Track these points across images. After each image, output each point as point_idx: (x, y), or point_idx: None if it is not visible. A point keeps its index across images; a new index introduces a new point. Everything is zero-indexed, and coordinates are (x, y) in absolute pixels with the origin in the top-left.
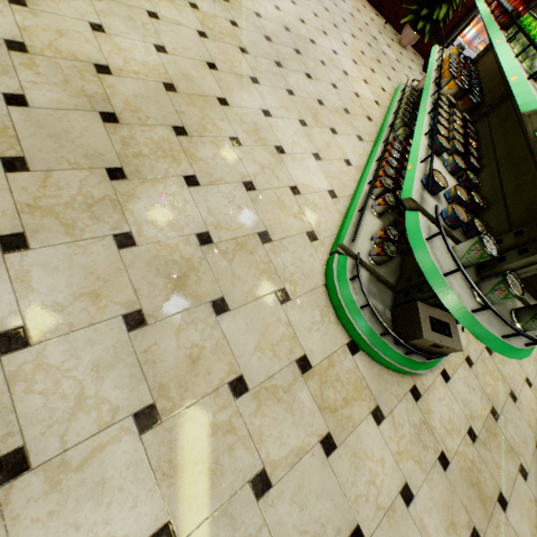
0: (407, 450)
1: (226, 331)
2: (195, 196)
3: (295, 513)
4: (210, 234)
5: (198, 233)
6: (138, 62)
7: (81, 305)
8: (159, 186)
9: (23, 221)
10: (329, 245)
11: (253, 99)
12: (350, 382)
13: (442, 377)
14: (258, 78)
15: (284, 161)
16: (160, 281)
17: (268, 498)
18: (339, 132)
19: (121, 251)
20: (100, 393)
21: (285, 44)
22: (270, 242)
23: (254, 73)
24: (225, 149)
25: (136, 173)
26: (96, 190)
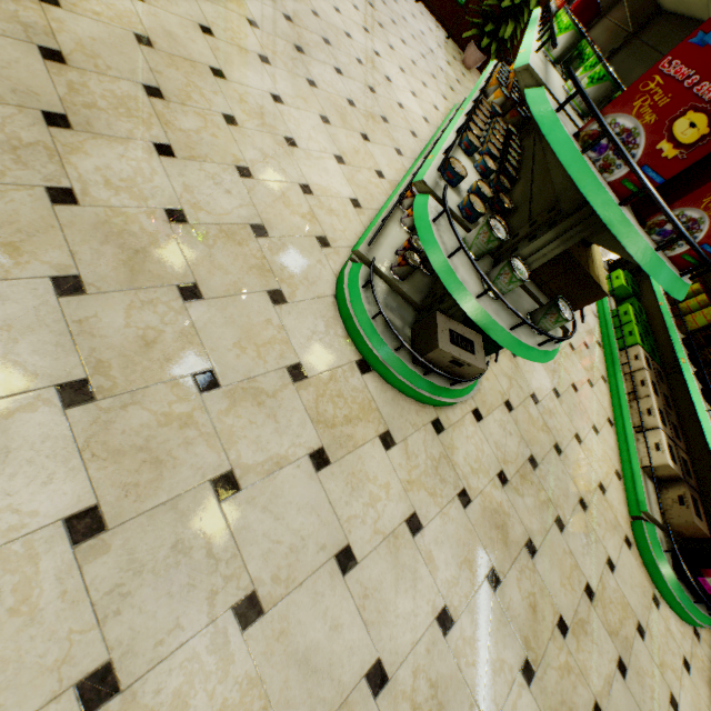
0: (420, 481)
1: (196, 319)
2: (169, 168)
3: (269, 522)
4: (184, 213)
5: (168, 209)
6: (101, 2)
7: None
8: (117, 147)
9: None
10: (345, 256)
11: (261, 79)
12: (356, 401)
13: (474, 415)
14: (270, 58)
15: (296, 155)
16: (109, 250)
17: (235, 502)
18: (372, 140)
19: (56, 207)
20: (11, 355)
21: (311, 30)
22: (267, 238)
23: (265, 51)
24: (215, 126)
25: (86, 125)
26: (26, 132)
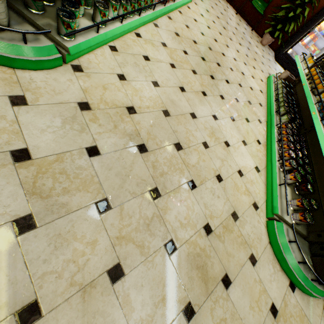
0: None
1: (233, 300)
2: (196, 196)
3: None
4: (209, 224)
5: (204, 226)
6: (147, 98)
7: (160, 311)
8: (177, 195)
9: (116, 252)
10: (264, 210)
11: (206, 108)
12: (296, 314)
13: None
14: (205, 91)
15: (231, 152)
16: (194, 273)
17: None
18: (249, 119)
19: (170, 256)
20: None
21: (212, 61)
22: (238, 219)
23: (202, 88)
24: (202, 153)
25: (164, 189)
26: (148, 210)
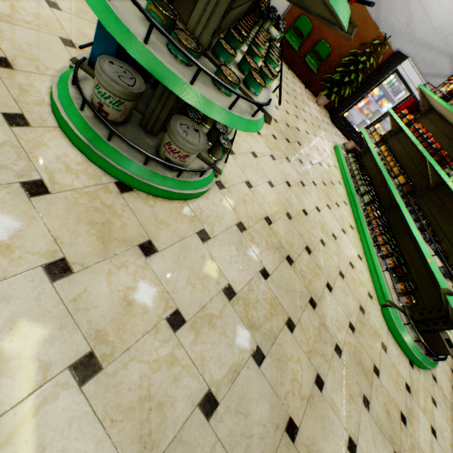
0: (447, 416)
1: (384, 386)
2: (335, 298)
3: None
4: (351, 322)
5: (348, 325)
6: (272, 203)
7: (352, 407)
8: (325, 300)
9: (313, 364)
10: (376, 298)
11: (309, 200)
12: (420, 387)
13: None
14: (302, 180)
15: (339, 244)
16: (358, 369)
17: None
18: (338, 203)
19: (341, 359)
20: None
21: (293, 140)
22: (364, 312)
23: (299, 177)
24: (323, 252)
25: (316, 297)
26: (315, 321)
